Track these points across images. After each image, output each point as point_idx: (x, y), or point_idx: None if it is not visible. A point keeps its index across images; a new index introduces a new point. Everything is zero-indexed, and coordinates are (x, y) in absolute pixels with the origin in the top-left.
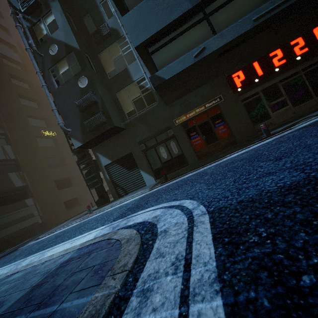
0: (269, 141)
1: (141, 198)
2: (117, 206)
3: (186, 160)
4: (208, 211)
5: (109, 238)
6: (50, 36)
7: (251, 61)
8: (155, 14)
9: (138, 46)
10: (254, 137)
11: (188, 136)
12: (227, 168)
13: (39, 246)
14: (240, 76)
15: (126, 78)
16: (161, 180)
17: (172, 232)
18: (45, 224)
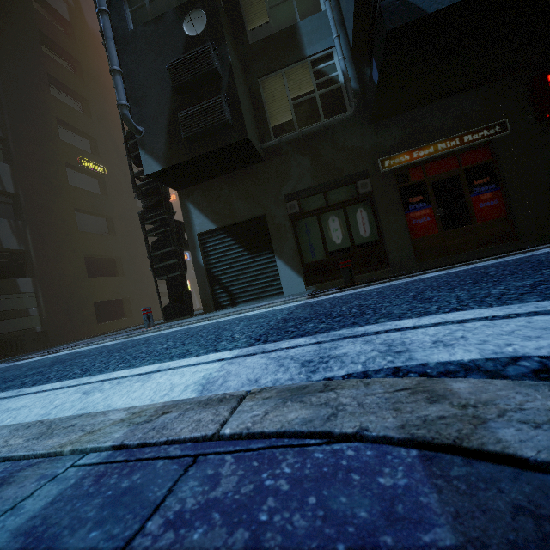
0: None
1: (310, 306)
2: (225, 318)
3: (384, 255)
4: None
5: (432, 435)
6: None
7: None
8: None
9: None
10: None
11: (403, 203)
12: None
13: None
14: None
15: (290, 47)
16: (321, 287)
17: None
18: (49, 336)
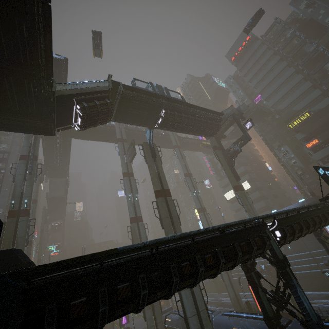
0: None
1: None
2: None
3: None
4: None
5: None
6: (294, 165)
7: None
8: None
9: None
10: None
11: None
12: None
13: None
14: None
15: None
16: None
17: None
18: None
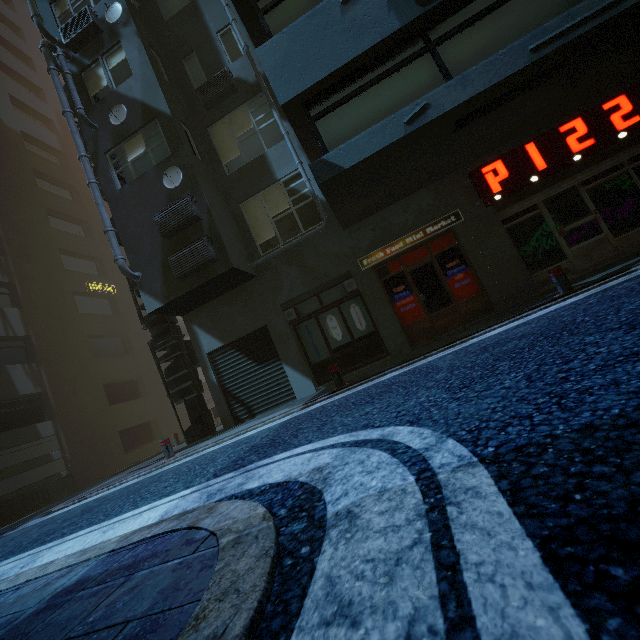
0: (575, 300)
1: (284, 425)
2: (229, 442)
3: (383, 344)
4: (480, 457)
5: (191, 524)
6: (115, 90)
7: (520, 142)
8: (325, 40)
9: (289, 104)
10: (532, 299)
11: (388, 294)
12: (491, 355)
13: (40, 533)
14: (498, 171)
15: (263, 174)
16: (328, 387)
17: (374, 521)
18: (75, 479)
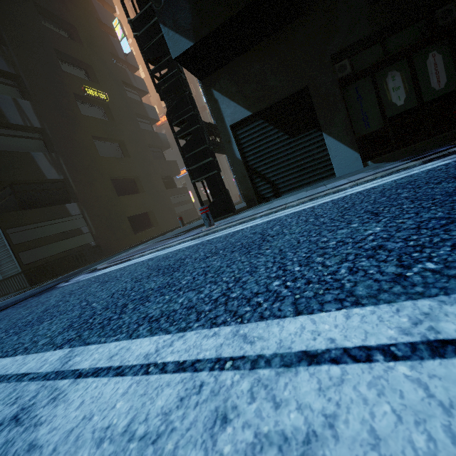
0: None
1: None
2: (327, 199)
3: None
4: None
5: None
6: None
7: None
8: None
9: None
10: None
11: None
12: None
13: (111, 293)
14: None
15: None
16: (390, 159)
17: None
18: (102, 248)
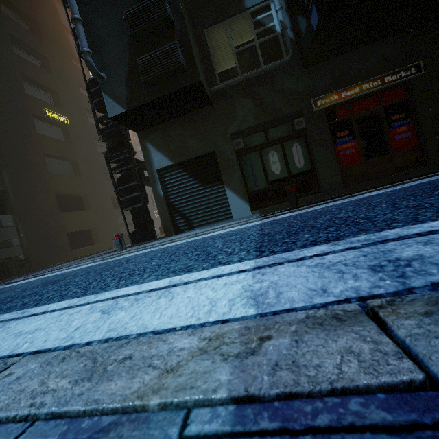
0: None
1: (275, 223)
2: (192, 239)
3: (316, 182)
4: None
5: None
6: None
7: None
8: None
9: None
10: None
11: (332, 138)
12: None
13: None
14: None
15: None
16: (266, 211)
17: None
18: (31, 262)
